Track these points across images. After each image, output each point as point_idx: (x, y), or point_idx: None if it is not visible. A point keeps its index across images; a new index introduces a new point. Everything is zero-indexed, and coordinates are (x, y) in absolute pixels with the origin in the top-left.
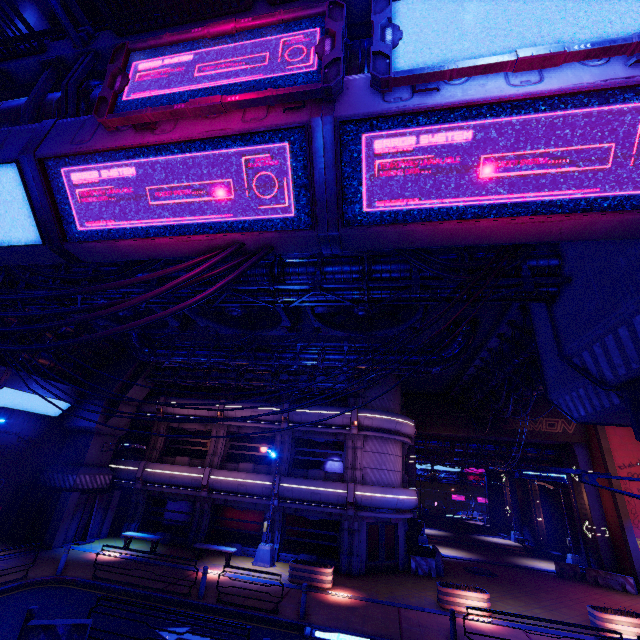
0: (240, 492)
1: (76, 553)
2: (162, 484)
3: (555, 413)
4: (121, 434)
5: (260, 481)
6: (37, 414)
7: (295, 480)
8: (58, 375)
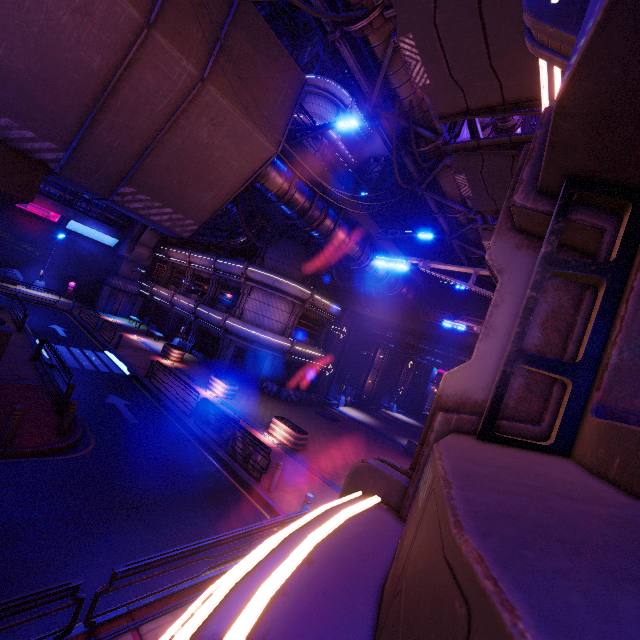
0: (184, 310)
1: (101, 314)
2: (159, 299)
3: (483, 314)
4: (146, 265)
5: (190, 304)
6: (100, 242)
7: (205, 307)
8: (107, 220)
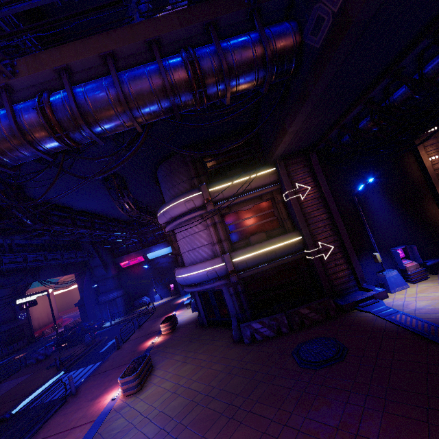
0: None
1: (180, 299)
2: None
3: None
4: None
5: None
6: (168, 254)
7: None
8: (161, 240)
